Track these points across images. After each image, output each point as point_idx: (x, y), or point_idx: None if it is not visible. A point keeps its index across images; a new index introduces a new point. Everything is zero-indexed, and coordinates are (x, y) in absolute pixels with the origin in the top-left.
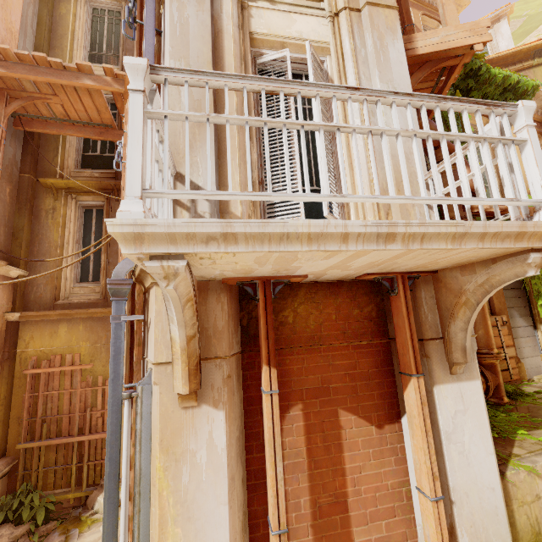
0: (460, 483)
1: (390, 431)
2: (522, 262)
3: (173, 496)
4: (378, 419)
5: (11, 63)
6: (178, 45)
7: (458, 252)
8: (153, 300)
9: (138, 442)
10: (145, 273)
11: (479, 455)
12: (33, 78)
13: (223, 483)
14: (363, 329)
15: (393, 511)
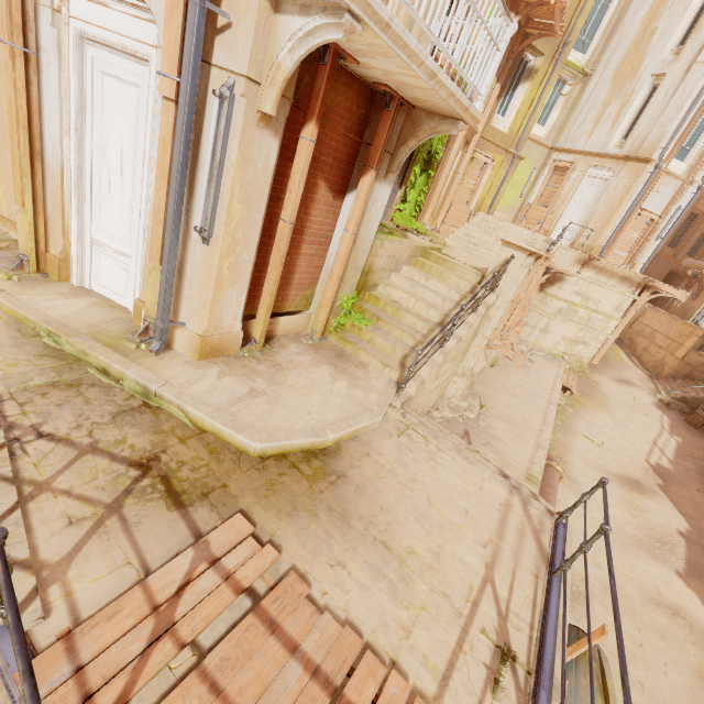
0: (361, 234)
1: (338, 201)
2: (456, 125)
3: (240, 185)
4: (336, 192)
5: None
6: None
7: (443, 104)
8: (251, 7)
9: (222, 138)
10: None
11: (374, 224)
12: None
13: (267, 189)
14: (353, 127)
15: (322, 243)
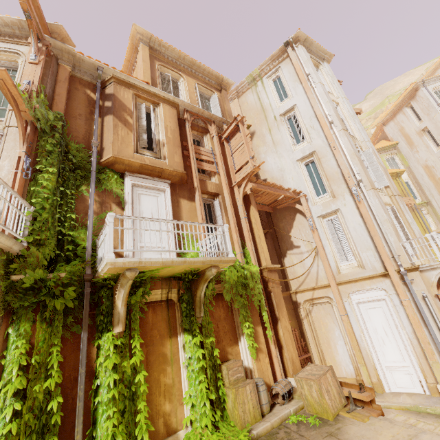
0: None
1: None
2: None
3: None
4: None
5: (270, 187)
6: (383, 209)
7: None
8: (417, 275)
9: (432, 307)
10: (415, 269)
11: None
12: (275, 193)
13: None
14: None
15: None
